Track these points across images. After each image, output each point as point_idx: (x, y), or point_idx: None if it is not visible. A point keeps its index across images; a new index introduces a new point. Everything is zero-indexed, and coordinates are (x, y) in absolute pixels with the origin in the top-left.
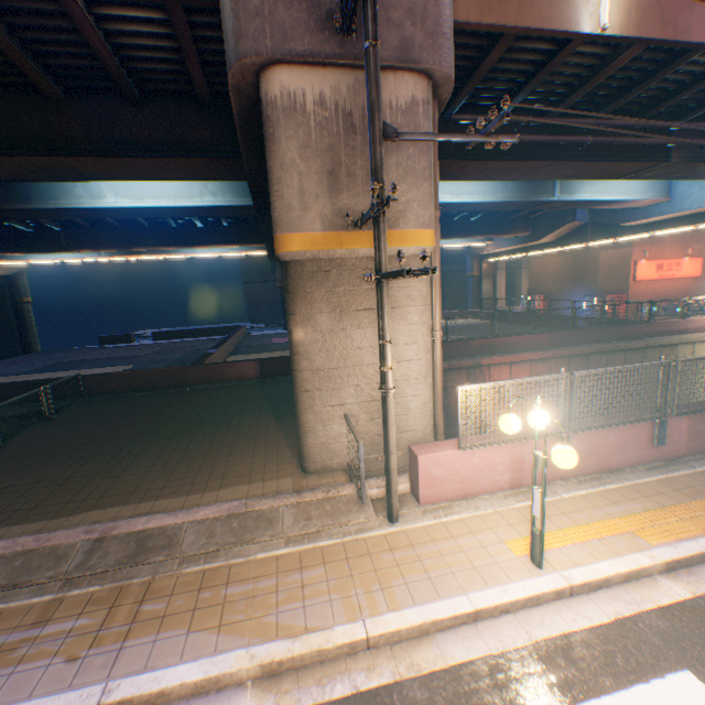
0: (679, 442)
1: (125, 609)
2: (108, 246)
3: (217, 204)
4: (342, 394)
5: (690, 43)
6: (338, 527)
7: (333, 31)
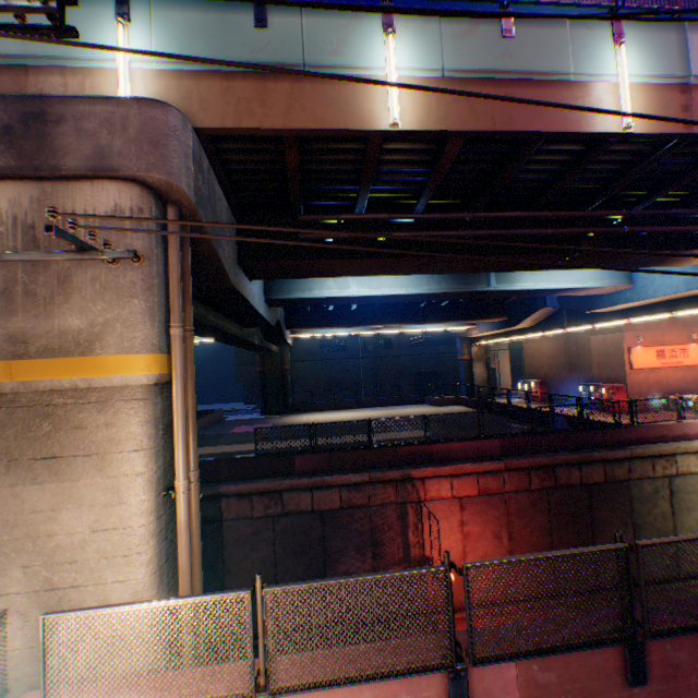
0: None
1: None
2: None
3: None
4: (5, 578)
5: (516, 132)
6: None
7: (12, 144)
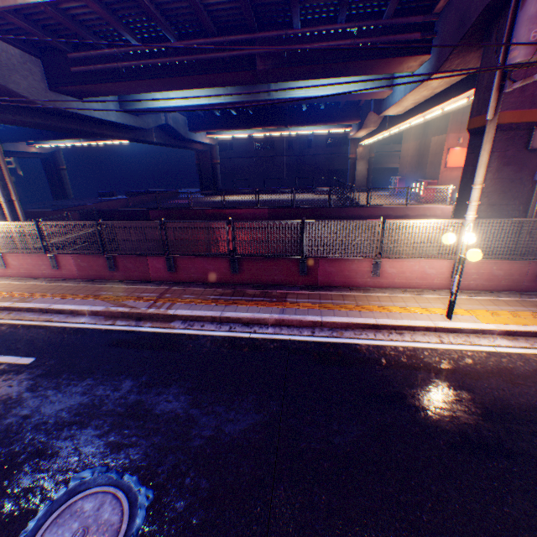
0: (74, 270)
1: None
2: (66, 137)
3: None
4: None
5: None
6: None
7: None
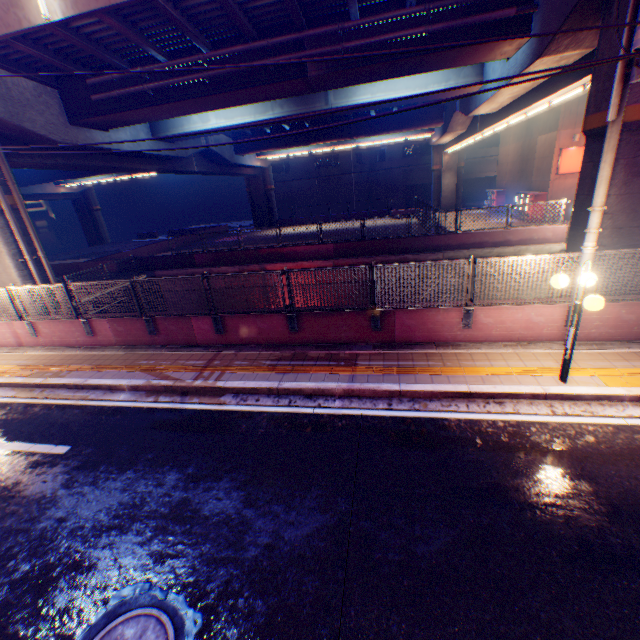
0: (111, 336)
1: None
2: (96, 173)
3: None
4: None
5: (127, 2)
6: None
7: None
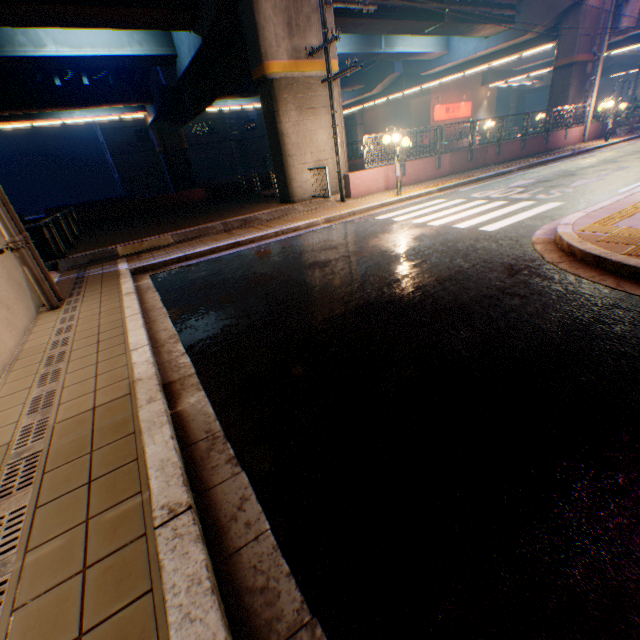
0: (446, 169)
1: (261, 227)
2: None
3: (145, 54)
4: (305, 159)
5: None
6: (323, 207)
7: None
